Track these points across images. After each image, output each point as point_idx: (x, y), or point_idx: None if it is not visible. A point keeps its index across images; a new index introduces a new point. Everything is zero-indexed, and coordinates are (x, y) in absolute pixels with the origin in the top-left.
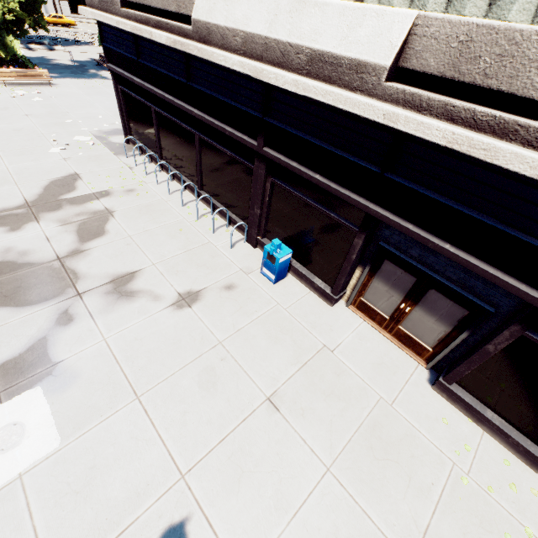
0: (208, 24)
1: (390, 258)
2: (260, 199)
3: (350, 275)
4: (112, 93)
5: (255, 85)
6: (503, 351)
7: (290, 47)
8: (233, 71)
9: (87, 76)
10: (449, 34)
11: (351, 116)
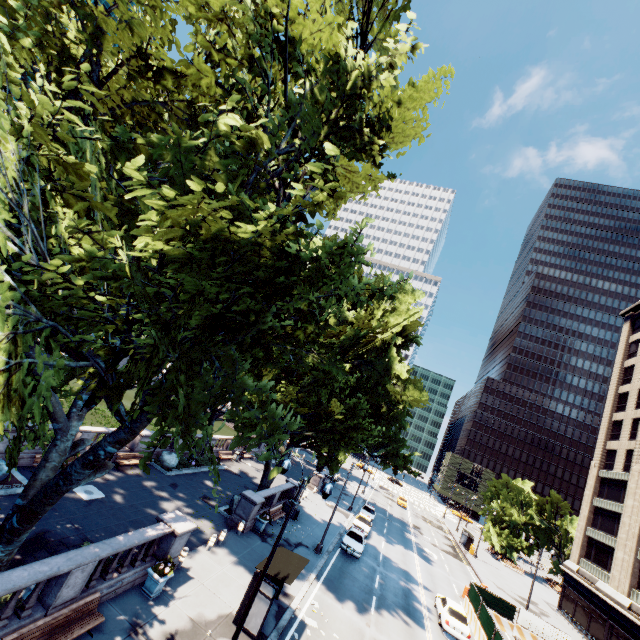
0: (598, 587)
1: None
2: (606, 636)
3: None
4: (550, 593)
5: (608, 604)
6: None
7: (613, 598)
8: (603, 599)
9: (537, 581)
10: (635, 605)
11: (625, 615)
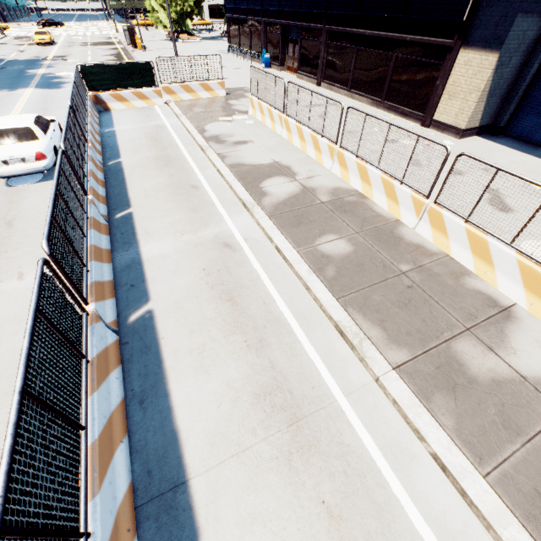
0: None
1: (289, 41)
2: (263, 41)
3: (284, 56)
4: (226, 43)
5: None
6: (302, 49)
7: None
8: None
9: (216, 40)
10: None
11: None
